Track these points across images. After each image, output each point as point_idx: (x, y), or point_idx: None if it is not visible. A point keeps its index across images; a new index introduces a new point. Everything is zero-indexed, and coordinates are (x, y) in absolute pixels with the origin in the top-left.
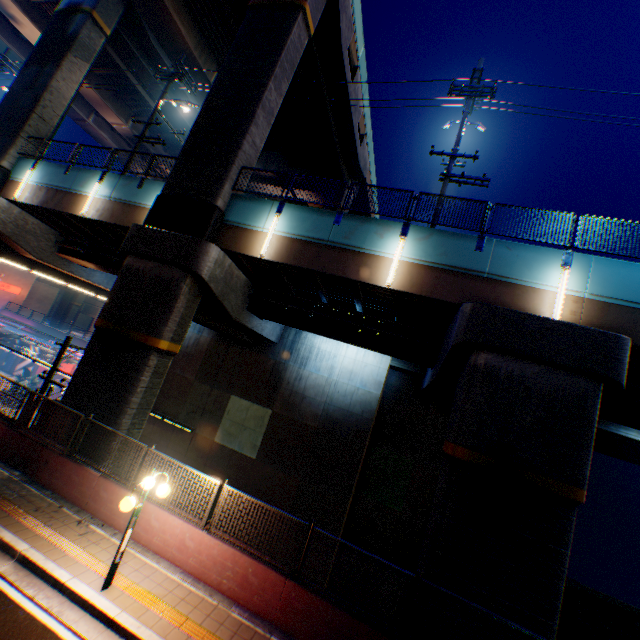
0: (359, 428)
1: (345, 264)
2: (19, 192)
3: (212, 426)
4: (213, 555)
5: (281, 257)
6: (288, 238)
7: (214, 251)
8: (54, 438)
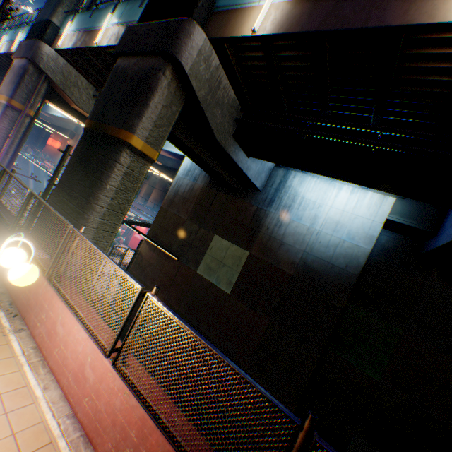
0: (340, 282)
1: (382, 8)
2: (61, 41)
3: (196, 259)
4: (113, 408)
5: (279, 27)
6: (291, 2)
7: (198, 35)
8: (7, 214)
